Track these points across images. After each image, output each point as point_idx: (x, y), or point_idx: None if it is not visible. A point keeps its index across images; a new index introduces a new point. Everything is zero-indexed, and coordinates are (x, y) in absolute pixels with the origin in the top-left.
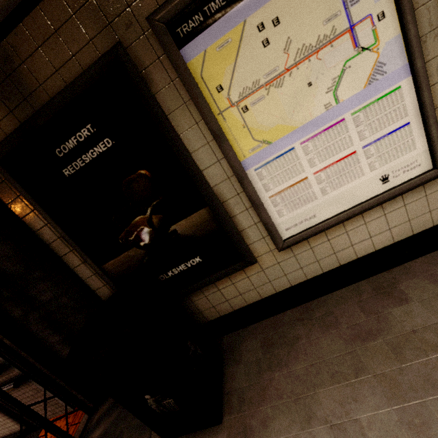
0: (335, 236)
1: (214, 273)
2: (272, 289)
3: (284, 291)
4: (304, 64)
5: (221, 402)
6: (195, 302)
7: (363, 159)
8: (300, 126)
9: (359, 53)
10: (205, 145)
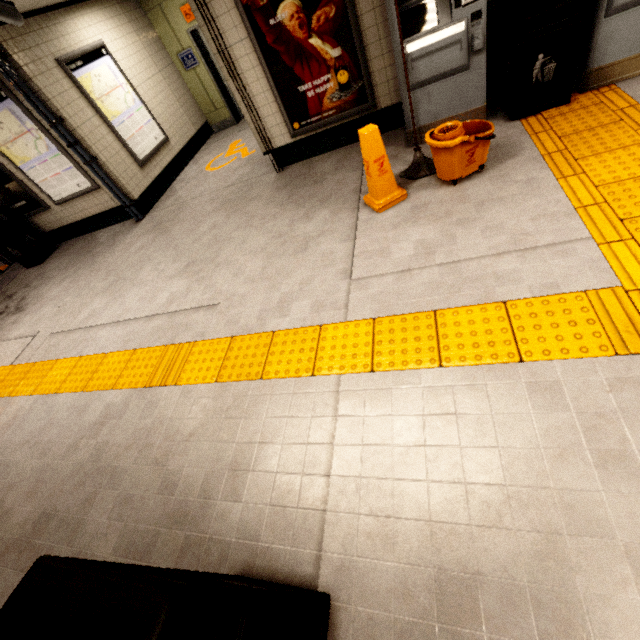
0: (77, 204)
1: (35, 210)
2: (66, 222)
3: (72, 224)
4: (20, 138)
5: (44, 259)
6: (36, 221)
7: (65, 176)
8: (33, 159)
9: (37, 139)
10: (1, 157)
